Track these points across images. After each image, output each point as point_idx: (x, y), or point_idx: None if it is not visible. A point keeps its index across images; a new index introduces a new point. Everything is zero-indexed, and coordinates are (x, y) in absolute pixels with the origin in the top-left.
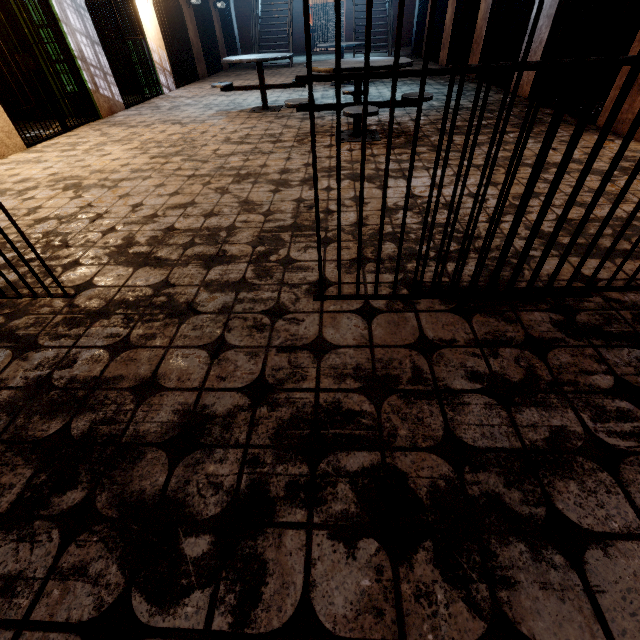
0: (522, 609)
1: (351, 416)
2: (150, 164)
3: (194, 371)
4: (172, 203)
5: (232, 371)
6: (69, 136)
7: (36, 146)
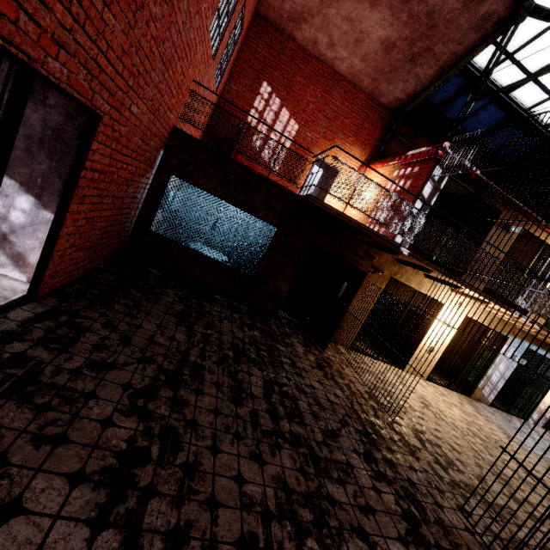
0: (413, 549)
1: (425, 512)
2: (463, 429)
3: (402, 462)
4: (451, 443)
5: (410, 473)
6: (445, 390)
7: (429, 382)
